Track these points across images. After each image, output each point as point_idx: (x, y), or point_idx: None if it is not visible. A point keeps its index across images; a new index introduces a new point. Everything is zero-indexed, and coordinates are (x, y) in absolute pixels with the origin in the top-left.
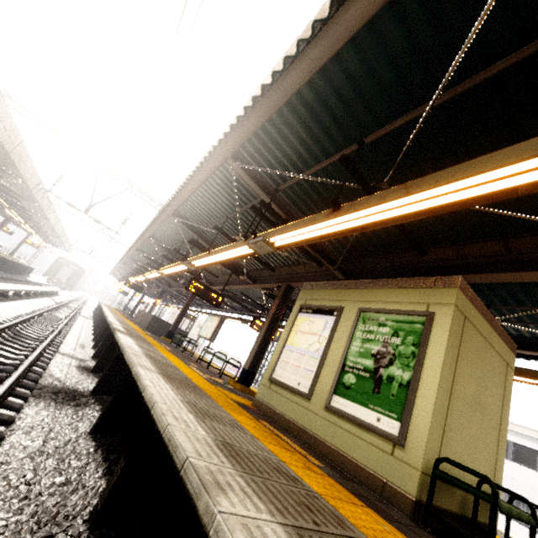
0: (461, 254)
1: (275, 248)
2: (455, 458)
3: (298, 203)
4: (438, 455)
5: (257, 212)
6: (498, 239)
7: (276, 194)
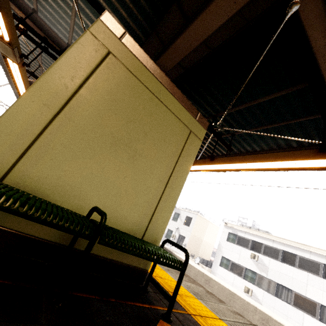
0: (161, 40)
1: (7, 43)
2: (59, 182)
3: (59, 27)
4: (10, 166)
5: (22, 32)
6: (172, 1)
7: (37, 17)
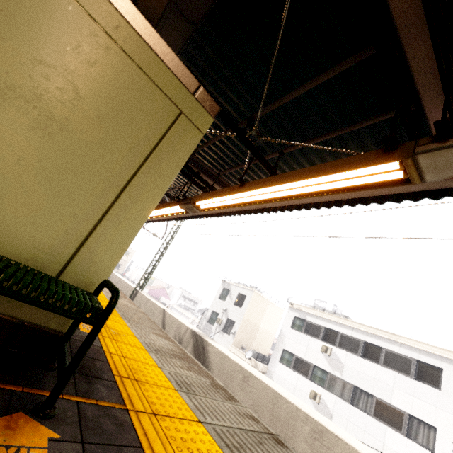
0: None
1: None
2: None
3: None
4: None
5: None
6: None
7: None
